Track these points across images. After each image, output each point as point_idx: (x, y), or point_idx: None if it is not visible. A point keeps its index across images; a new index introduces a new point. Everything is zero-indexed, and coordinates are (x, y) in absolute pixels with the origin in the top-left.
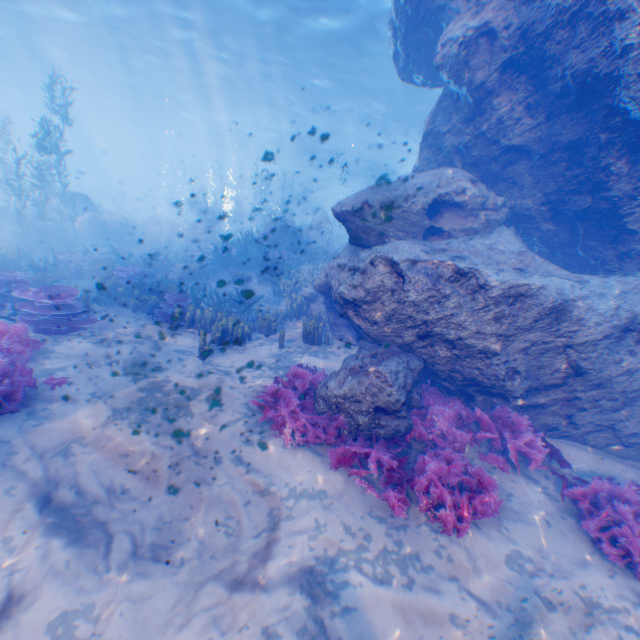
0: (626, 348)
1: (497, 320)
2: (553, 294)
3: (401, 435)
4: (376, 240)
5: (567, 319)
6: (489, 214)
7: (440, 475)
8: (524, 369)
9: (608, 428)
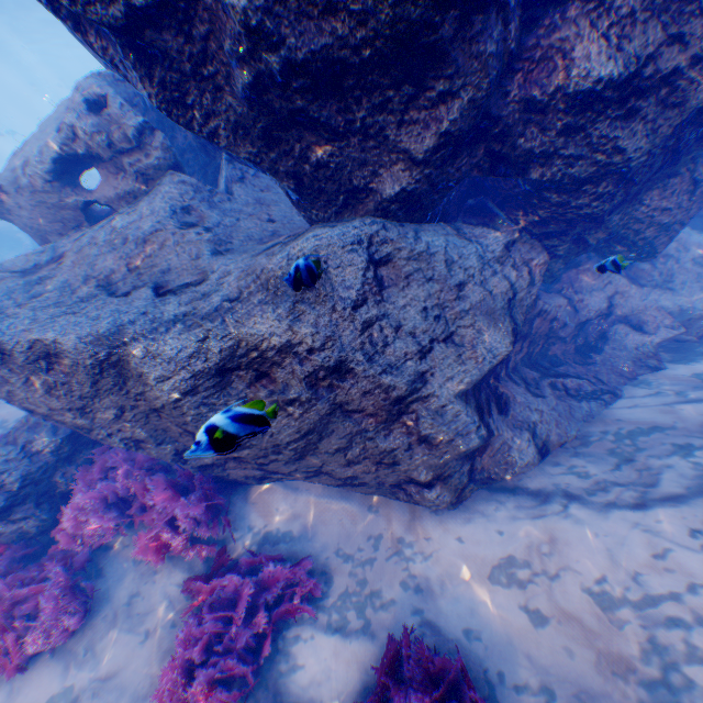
0: (241, 397)
1: (51, 393)
2: (85, 346)
3: (35, 534)
4: (44, 240)
5: (132, 375)
6: (136, 160)
7: (25, 597)
8: (148, 436)
9: (322, 472)
